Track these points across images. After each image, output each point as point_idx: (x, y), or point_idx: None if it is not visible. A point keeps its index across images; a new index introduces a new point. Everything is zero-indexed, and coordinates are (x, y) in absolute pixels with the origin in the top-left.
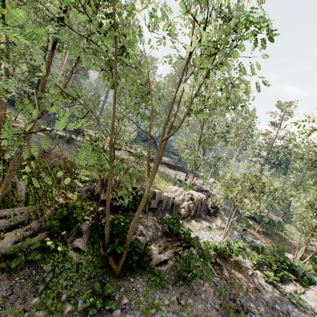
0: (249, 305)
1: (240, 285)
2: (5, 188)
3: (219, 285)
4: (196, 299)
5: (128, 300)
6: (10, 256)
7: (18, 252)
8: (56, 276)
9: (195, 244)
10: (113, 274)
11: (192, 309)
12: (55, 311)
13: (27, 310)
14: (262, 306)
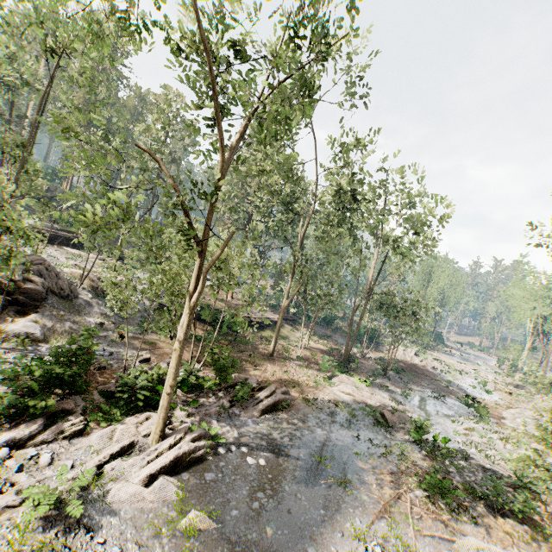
0: None
1: None
2: None
3: None
4: None
5: None
6: None
7: None
8: None
9: None
10: None
11: None
12: None
13: None
14: None
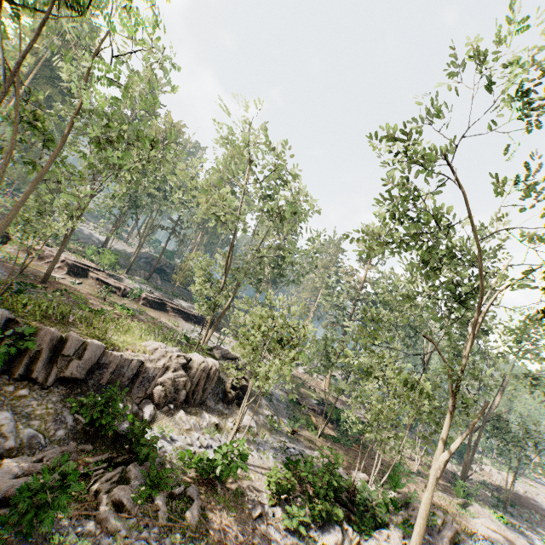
0: None
1: (214, 541)
2: None
3: None
4: None
5: None
6: None
7: None
8: None
9: (143, 455)
10: None
11: None
12: None
13: None
14: None
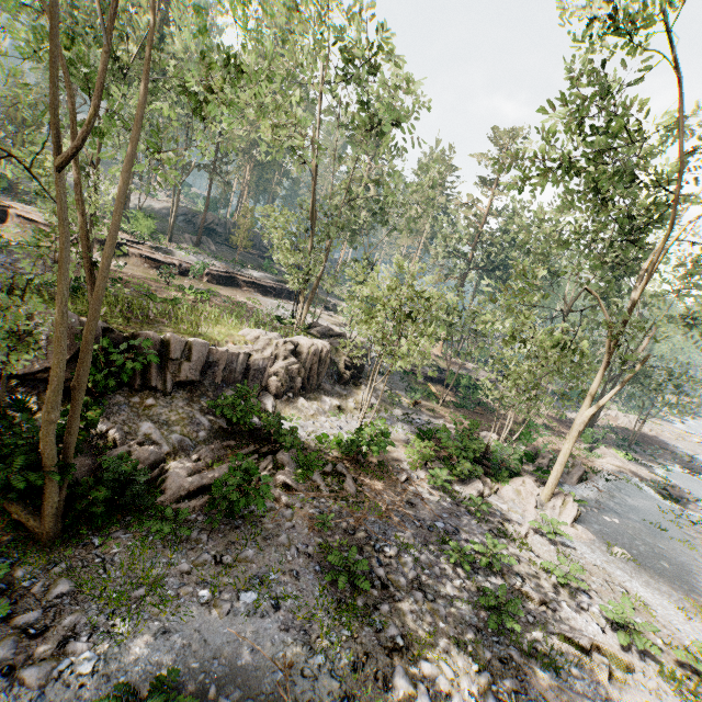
0: (384, 533)
1: (375, 503)
2: None
3: (329, 511)
4: (266, 548)
5: (70, 587)
6: None
7: None
8: None
9: (288, 444)
10: (38, 541)
11: (250, 567)
12: None
13: None
14: (407, 530)
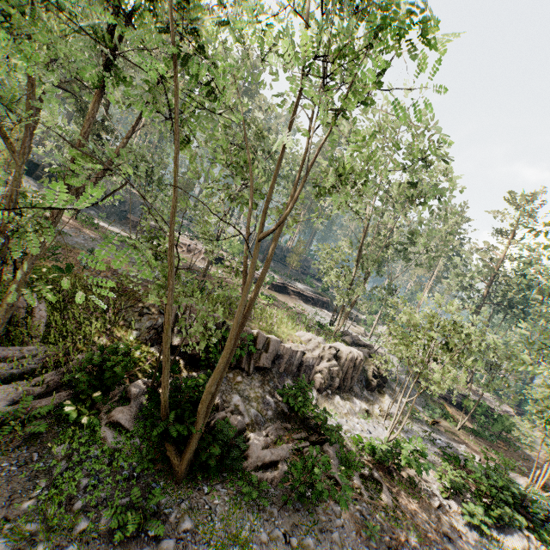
0: None
1: (412, 524)
2: (9, 312)
3: (371, 519)
4: (322, 540)
5: (191, 524)
6: (0, 425)
7: (14, 419)
8: (72, 468)
9: (333, 439)
10: (173, 476)
11: None
12: (58, 527)
13: (12, 520)
14: None
